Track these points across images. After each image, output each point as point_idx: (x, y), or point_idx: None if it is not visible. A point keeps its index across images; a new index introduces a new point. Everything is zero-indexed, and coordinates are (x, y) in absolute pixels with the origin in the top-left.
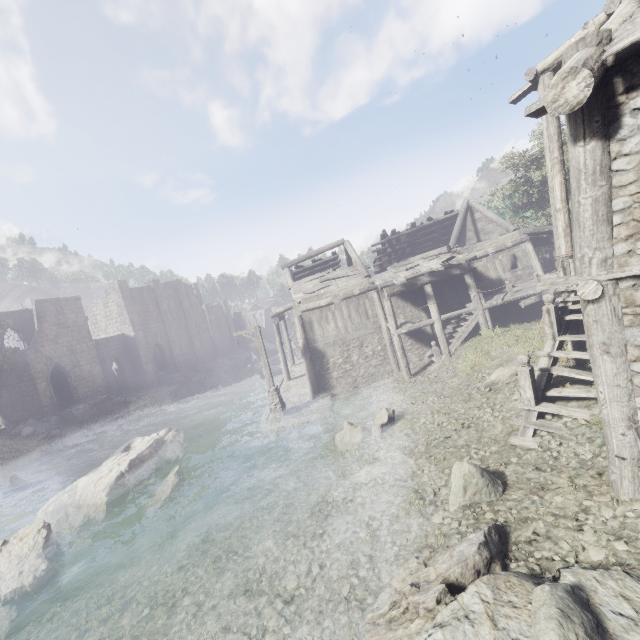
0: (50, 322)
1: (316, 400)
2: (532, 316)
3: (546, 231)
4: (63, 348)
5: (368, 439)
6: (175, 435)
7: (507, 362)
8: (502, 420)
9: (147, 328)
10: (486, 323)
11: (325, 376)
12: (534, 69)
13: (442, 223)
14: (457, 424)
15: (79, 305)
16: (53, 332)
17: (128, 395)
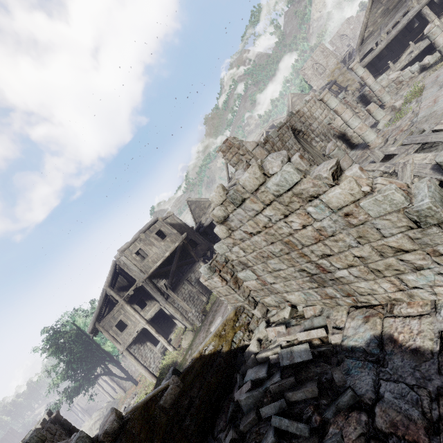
0: None
1: None
2: None
3: None
4: None
5: None
6: None
7: None
8: None
9: None
10: None
11: (92, 411)
12: None
13: None
14: None
15: None
16: None
17: None
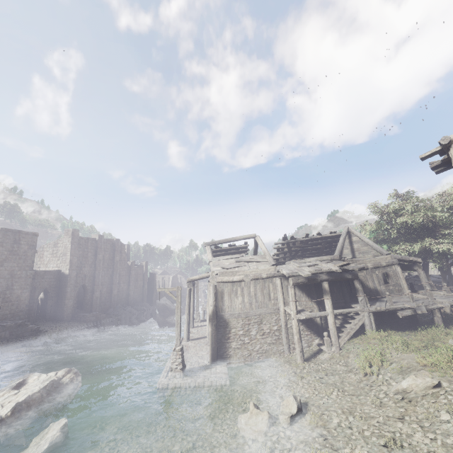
0: (5, 247)
1: (213, 367)
2: (403, 326)
3: (410, 260)
4: (5, 271)
5: (275, 430)
6: (72, 378)
7: (410, 369)
8: (444, 447)
9: (81, 270)
10: (371, 325)
11: (225, 344)
12: (449, 137)
13: (327, 239)
14: (387, 439)
15: (35, 240)
16: (3, 256)
17: (42, 324)
